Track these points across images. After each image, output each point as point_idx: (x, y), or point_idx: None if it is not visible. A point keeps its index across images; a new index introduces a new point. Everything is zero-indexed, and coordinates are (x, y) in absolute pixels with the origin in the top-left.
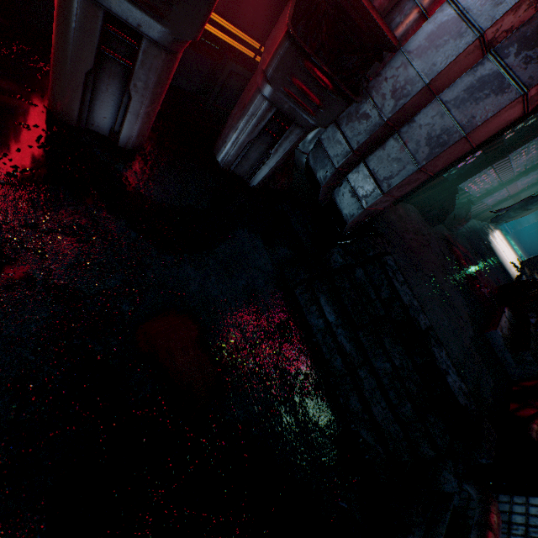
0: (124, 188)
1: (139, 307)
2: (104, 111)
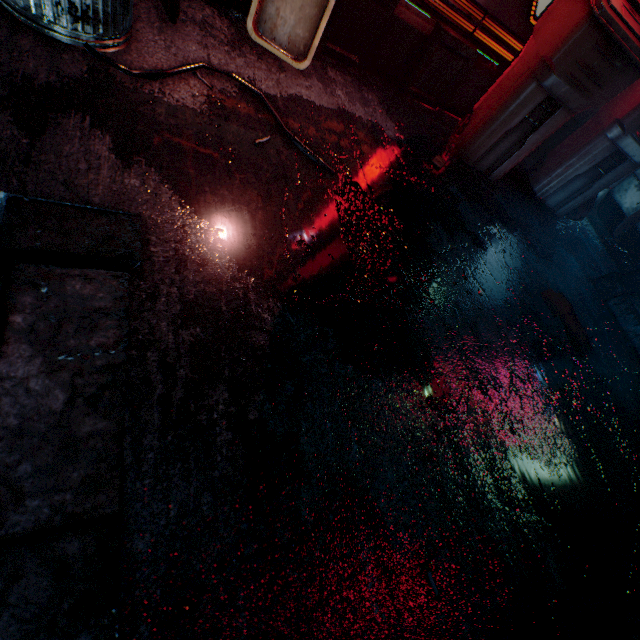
0: (500, 208)
1: (531, 283)
2: (494, 155)
